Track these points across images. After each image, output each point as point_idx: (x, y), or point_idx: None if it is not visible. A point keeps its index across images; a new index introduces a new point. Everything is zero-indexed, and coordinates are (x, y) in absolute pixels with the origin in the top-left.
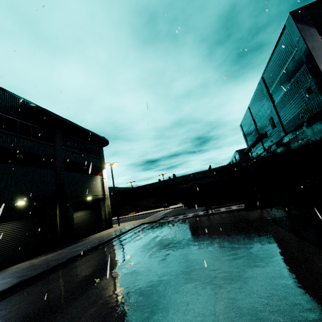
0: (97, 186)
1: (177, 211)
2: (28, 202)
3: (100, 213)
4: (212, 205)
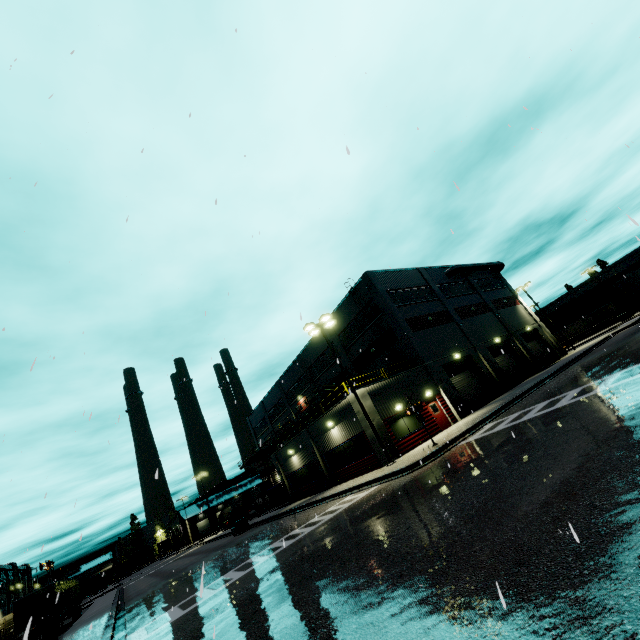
0: (524, 316)
1: None
2: (499, 340)
3: (546, 342)
4: None
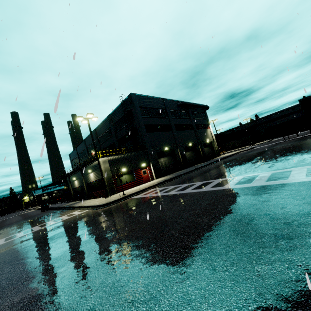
0: (209, 135)
1: (263, 144)
2: (191, 144)
3: (213, 149)
4: (288, 135)
